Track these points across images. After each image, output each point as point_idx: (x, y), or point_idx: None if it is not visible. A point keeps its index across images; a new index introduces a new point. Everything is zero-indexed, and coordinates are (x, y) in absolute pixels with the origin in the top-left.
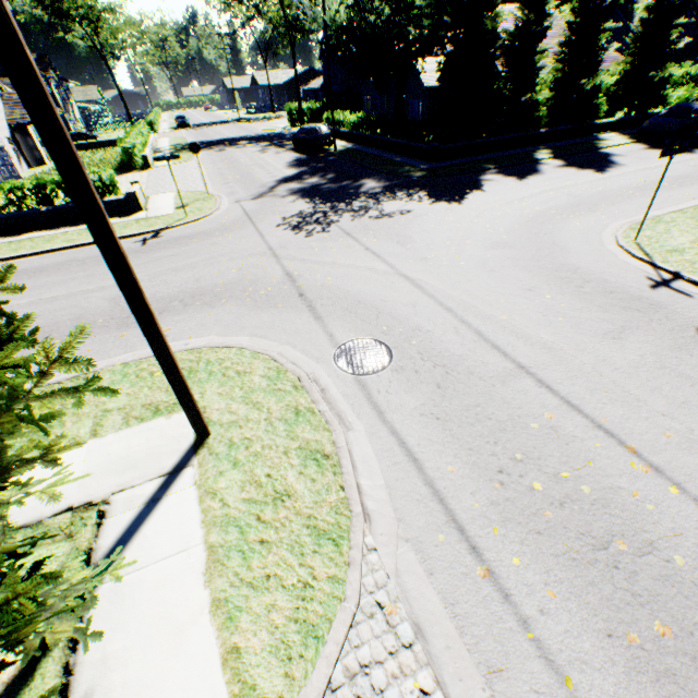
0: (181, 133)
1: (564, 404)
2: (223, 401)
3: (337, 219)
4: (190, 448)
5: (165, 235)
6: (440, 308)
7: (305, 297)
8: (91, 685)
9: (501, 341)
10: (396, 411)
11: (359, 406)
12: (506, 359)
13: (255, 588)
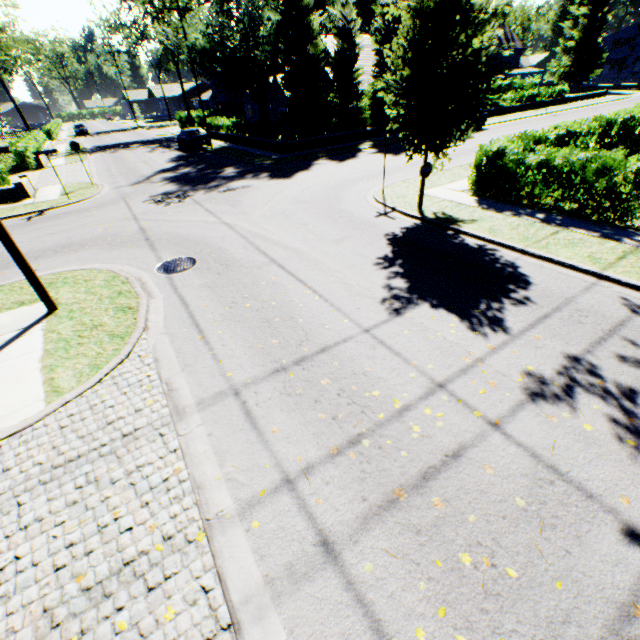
0: (80, 140)
1: (286, 273)
2: (71, 295)
3: (193, 194)
4: (43, 316)
5: (49, 213)
6: (240, 238)
7: (150, 240)
8: None
9: (268, 250)
10: (186, 288)
11: (164, 288)
12: (267, 258)
13: (70, 359)
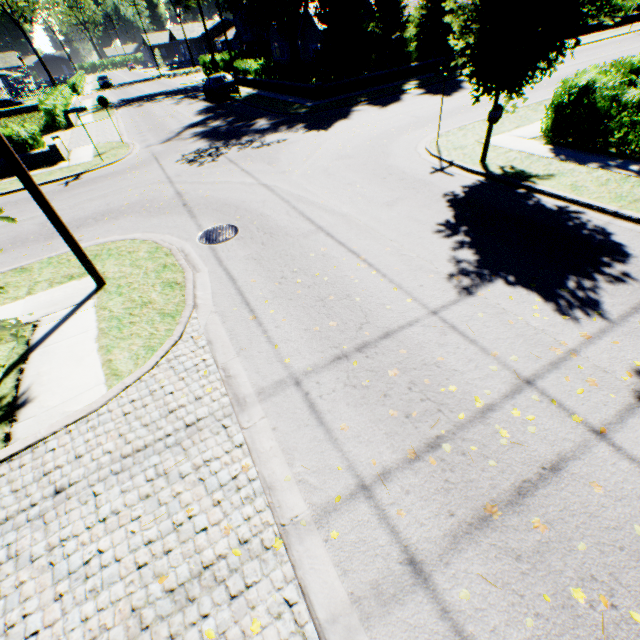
0: (104, 94)
1: (336, 243)
2: (117, 268)
3: (226, 152)
4: (93, 292)
5: (84, 177)
6: (281, 201)
7: (188, 206)
8: (32, 382)
9: (313, 216)
10: (231, 260)
11: (208, 260)
12: (312, 225)
13: (124, 339)
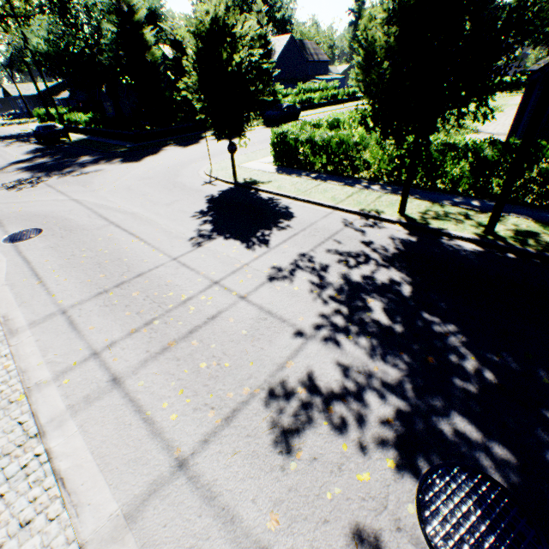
0: None
1: (122, 230)
2: None
3: (47, 180)
4: None
5: None
6: (86, 209)
7: None
8: None
9: (110, 216)
10: (31, 251)
11: (9, 253)
12: (107, 221)
13: None
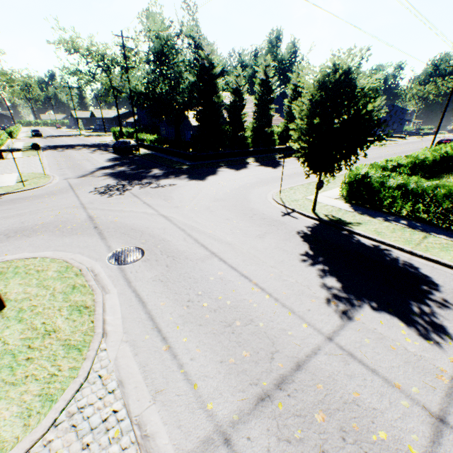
0: (35, 140)
1: (229, 267)
2: (21, 288)
3: (131, 188)
4: None
5: (4, 197)
6: (178, 229)
7: (98, 228)
8: None
9: (206, 243)
10: (139, 281)
11: (117, 280)
12: (207, 250)
13: (15, 384)
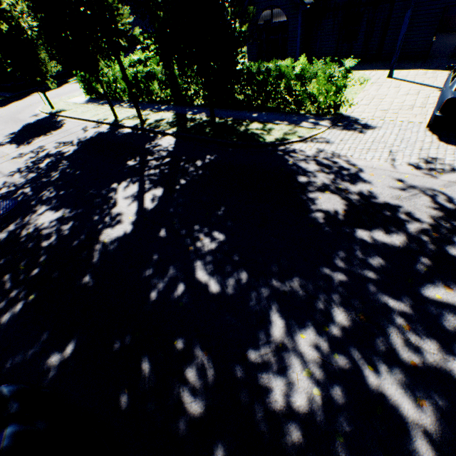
0: None
1: None
2: None
3: None
4: None
5: None
6: None
7: None
8: None
9: None
10: None
11: None
12: None
13: None
